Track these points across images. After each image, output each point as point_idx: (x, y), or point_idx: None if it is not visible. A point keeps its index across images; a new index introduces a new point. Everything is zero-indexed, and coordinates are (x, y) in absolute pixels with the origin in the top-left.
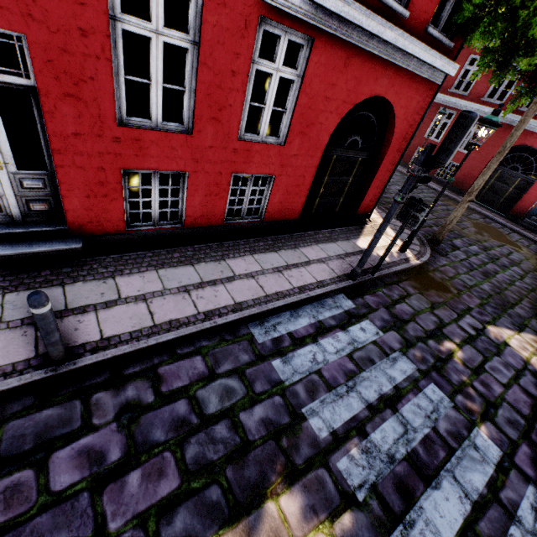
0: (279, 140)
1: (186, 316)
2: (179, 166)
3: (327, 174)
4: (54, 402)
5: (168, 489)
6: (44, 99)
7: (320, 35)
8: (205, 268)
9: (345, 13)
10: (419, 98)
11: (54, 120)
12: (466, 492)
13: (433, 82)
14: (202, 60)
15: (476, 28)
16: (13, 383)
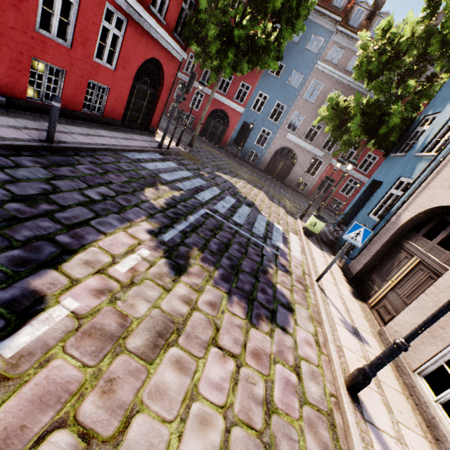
0: (112, 67)
1: (93, 143)
2: (63, 65)
3: (134, 96)
4: (59, 155)
5: (126, 179)
6: (1, 3)
7: (131, 20)
8: (85, 130)
9: (142, 15)
10: (173, 66)
11: (3, 16)
12: (212, 194)
13: (178, 60)
14: (80, 12)
15: (191, 40)
16: (37, 144)
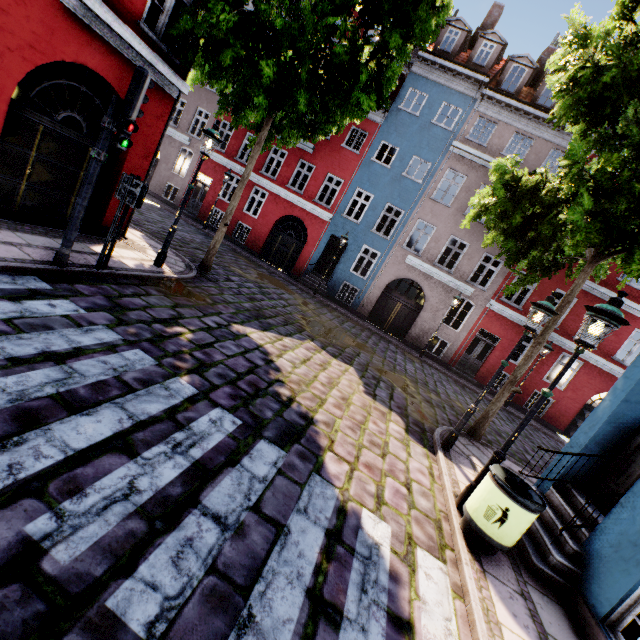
0: None
1: None
2: None
3: (35, 149)
4: None
5: None
6: None
7: None
8: None
9: None
10: (155, 103)
11: None
12: (132, 416)
13: (168, 93)
14: None
15: (191, 50)
16: None
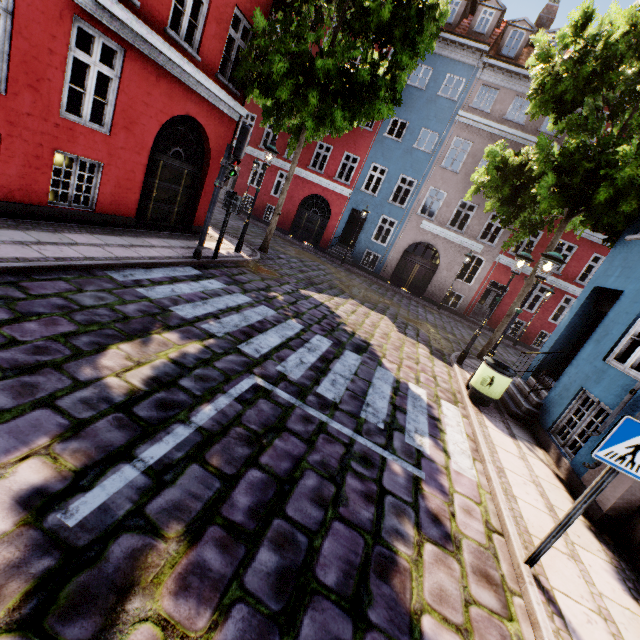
0: (104, 129)
1: (34, 257)
2: None
3: (158, 178)
4: None
5: (67, 329)
6: None
7: (132, 49)
8: (39, 235)
9: (150, 40)
10: (224, 128)
11: None
12: (283, 336)
13: (232, 119)
14: (17, 29)
15: (250, 85)
16: None
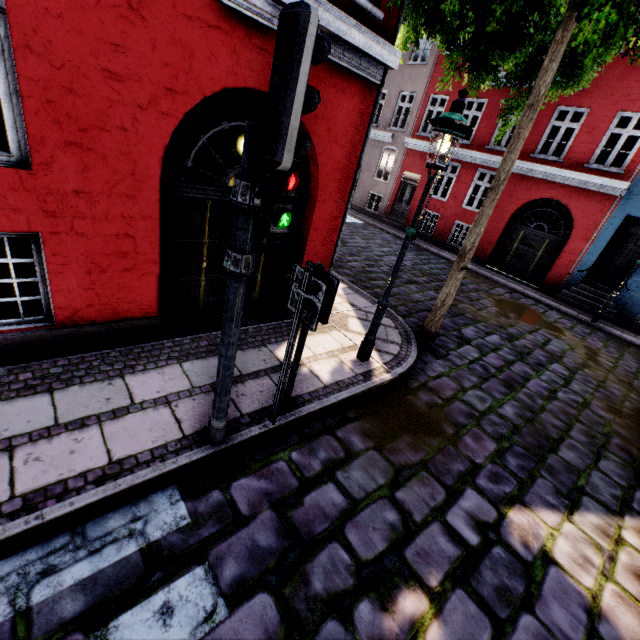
0: (14, 158)
1: None
2: None
3: (206, 233)
4: None
5: None
6: None
7: None
8: None
9: None
10: (348, 105)
11: None
12: None
13: (367, 80)
14: None
15: None
16: None
